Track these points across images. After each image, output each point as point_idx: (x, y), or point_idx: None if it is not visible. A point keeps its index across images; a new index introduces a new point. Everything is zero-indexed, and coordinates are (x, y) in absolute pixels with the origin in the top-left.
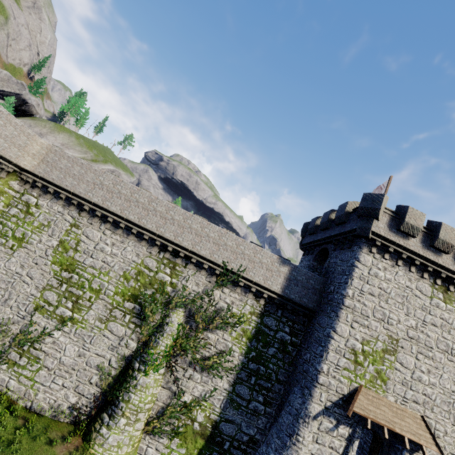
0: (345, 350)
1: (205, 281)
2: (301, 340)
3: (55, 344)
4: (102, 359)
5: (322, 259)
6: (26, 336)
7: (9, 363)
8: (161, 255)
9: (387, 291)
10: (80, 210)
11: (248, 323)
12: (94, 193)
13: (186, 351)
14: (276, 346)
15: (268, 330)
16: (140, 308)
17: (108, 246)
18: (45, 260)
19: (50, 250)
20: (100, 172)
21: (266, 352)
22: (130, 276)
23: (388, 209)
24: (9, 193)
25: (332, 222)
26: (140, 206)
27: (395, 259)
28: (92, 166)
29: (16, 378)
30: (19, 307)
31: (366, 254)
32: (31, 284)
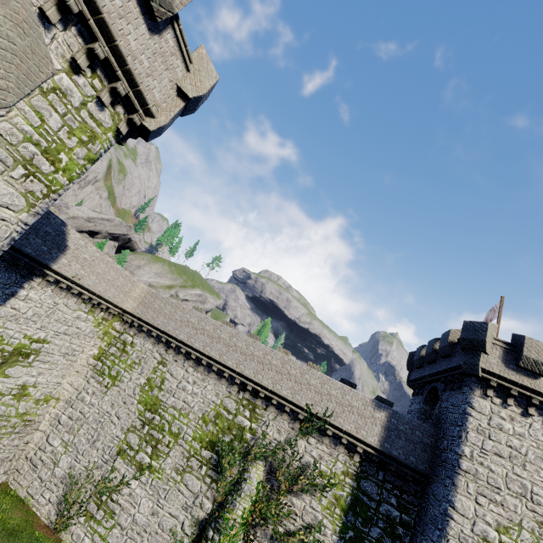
0: (472, 538)
1: (288, 428)
2: (415, 519)
3: (131, 496)
4: (174, 521)
5: (435, 401)
6: (106, 484)
7: (87, 516)
8: (240, 395)
9: (521, 451)
10: (167, 347)
11: (341, 486)
12: (180, 331)
13: (266, 520)
14: (380, 525)
15: (368, 499)
16: (217, 458)
17: (189, 384)
18: (133, 399)
19: (138, 388)
20: (187, 310)
21: (368, 533)
22: (209, 419)
23: (499, 340)
24: (112, 332)
25: (438, 353)
26: (221, 342)
27: (524, 405)
28: (181, 304)
29: (91, 535)
30: (104, 450)
31: (480, 397)
32: (118, 424)
